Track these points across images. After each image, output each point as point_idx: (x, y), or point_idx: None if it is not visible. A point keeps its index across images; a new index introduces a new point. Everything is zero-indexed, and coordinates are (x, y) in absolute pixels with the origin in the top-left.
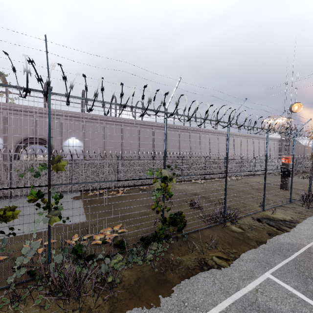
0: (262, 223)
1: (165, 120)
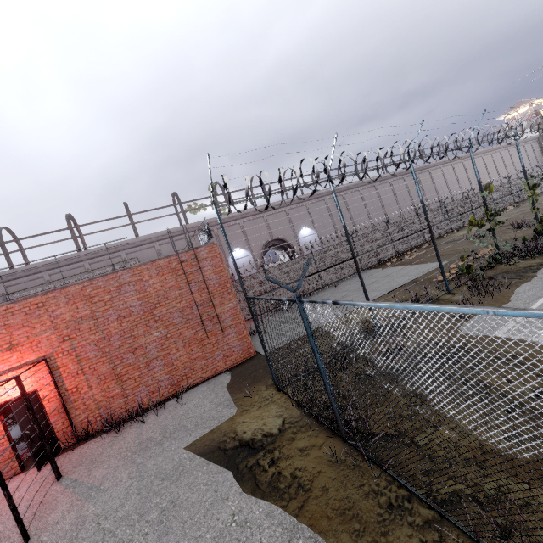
0: None
1: (516, 142)
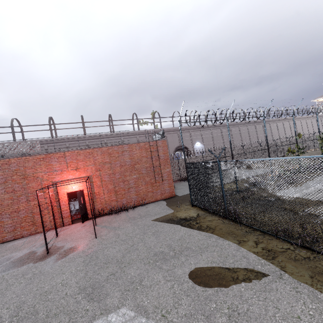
0: None
1: (317, 115)
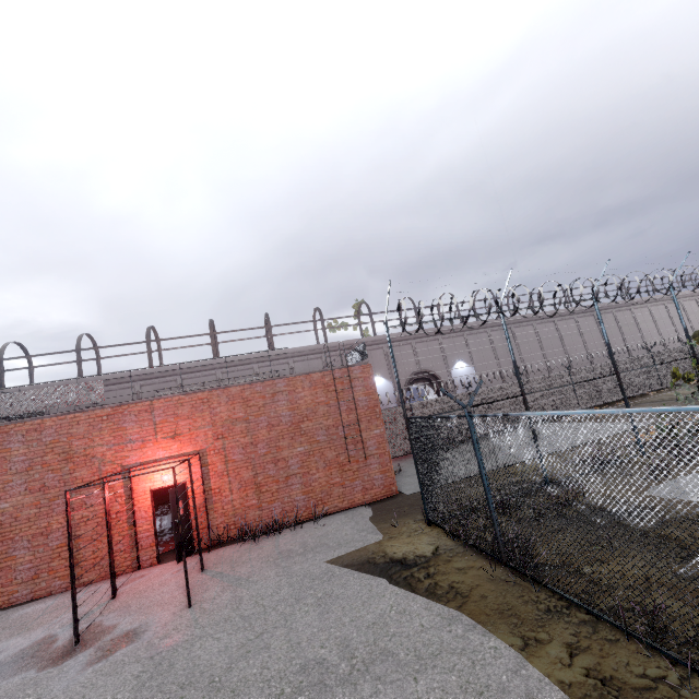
0: None
1: None
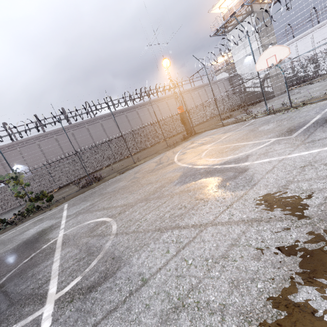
0: (117, 174)
1: None
